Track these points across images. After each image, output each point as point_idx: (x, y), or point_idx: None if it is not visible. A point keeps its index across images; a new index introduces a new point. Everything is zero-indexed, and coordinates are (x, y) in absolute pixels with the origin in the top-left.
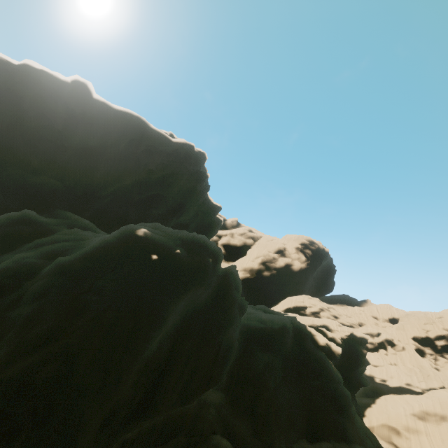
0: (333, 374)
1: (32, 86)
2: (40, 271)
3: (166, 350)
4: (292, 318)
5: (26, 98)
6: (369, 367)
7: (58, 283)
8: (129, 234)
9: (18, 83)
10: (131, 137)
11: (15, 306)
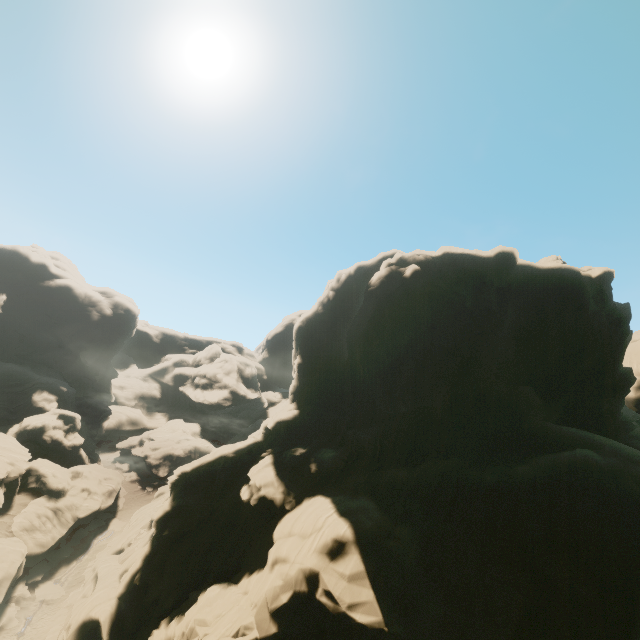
0: None
1: (466, 279)
2: None
3: None
4: None
5: (466, 295)
6: None
7: None
8: None
9: (458, 282)
10: (576, 301)
11: None
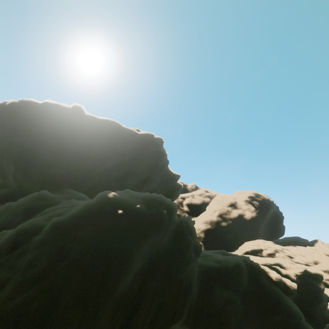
0: (291, 309)
1: (49, 114)
2: (43, 229)
3: (137, 288)
4: (245, 257)
5: (45, 121)
6: None
7: (51, 236)
8: (103, 197)
9: (41, 113)
10: (110, 135)
11: (23, 255)
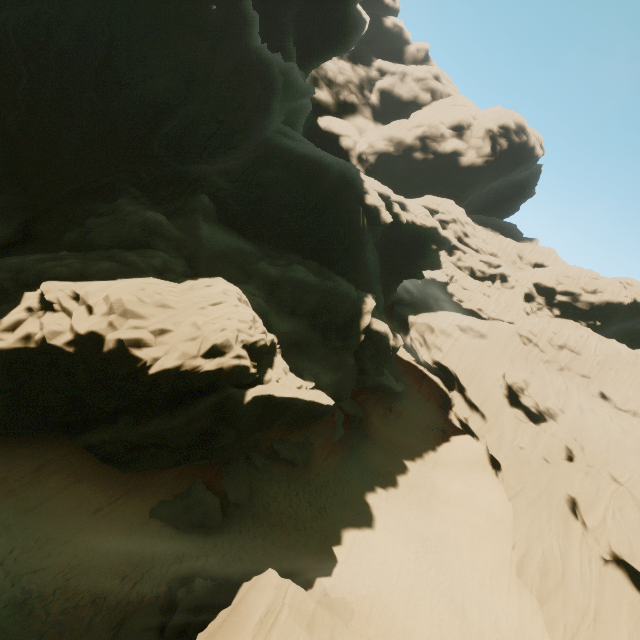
0: (357, 226)
1: None
2: None
3: (165, 104)
4: (349, 165)
5: None
6: (458, 287)
7: None
8: None
9: None
10: None
11: None
